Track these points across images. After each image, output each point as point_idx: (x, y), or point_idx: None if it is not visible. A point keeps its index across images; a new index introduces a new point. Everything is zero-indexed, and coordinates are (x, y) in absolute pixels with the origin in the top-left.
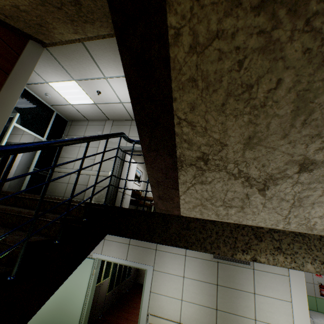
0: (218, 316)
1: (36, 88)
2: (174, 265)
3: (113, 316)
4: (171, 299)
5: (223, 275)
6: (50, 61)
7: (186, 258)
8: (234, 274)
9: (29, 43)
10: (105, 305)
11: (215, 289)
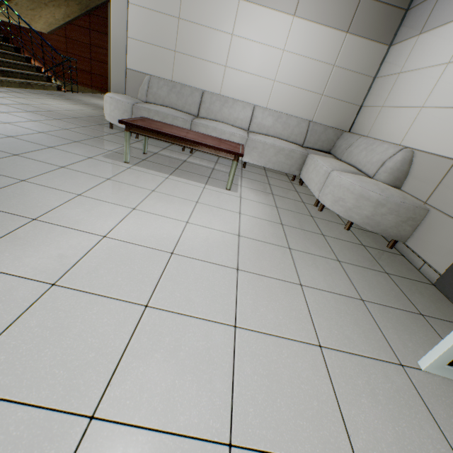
0: None
1: None
2: None
3: None
4: None
5: None
6: None
7: None
8: None
9: (108, 6)
10: None
11: None
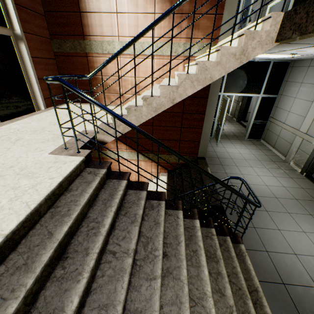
0: None
1: None
2: None
3: None
4: None
5: None
6: None
7: None
8: None
9: None
10: None
11: None
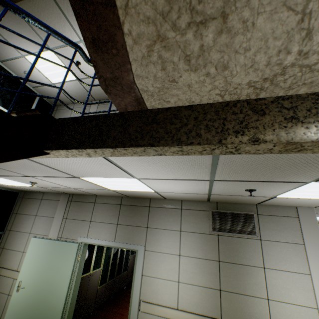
0: (223, 297)
1: (13, 65)
2: (168, 242)
3: (106, 312)
4: (166, 282)
5: (225, 250)
6: (21, 24)
7: (181, 234)
8: (238, 247)
9: None
10: (97, 300)
11: (217, 266)
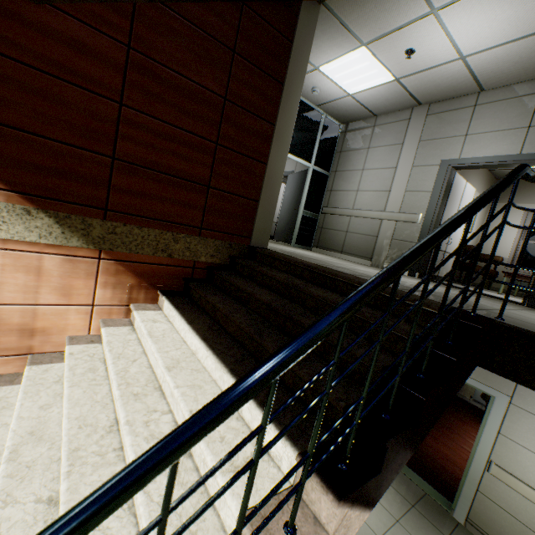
0: None
1: None
2: None
3: None
4: None
5: None
6: (325, 25)
7: None
8: None
9: (301, 9)
10: None
11: None
